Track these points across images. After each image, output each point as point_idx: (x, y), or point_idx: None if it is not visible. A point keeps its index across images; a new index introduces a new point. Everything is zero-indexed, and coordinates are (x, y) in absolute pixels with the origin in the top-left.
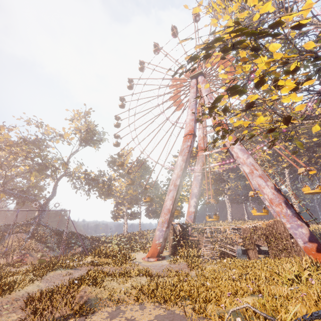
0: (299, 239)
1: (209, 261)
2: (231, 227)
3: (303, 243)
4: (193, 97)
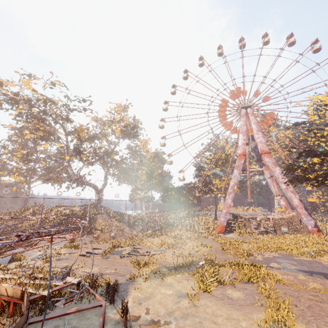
0: (309, 226)
1: (261, 235)
2: (267, 217)
3: (311, 228)
4: (244, 125)
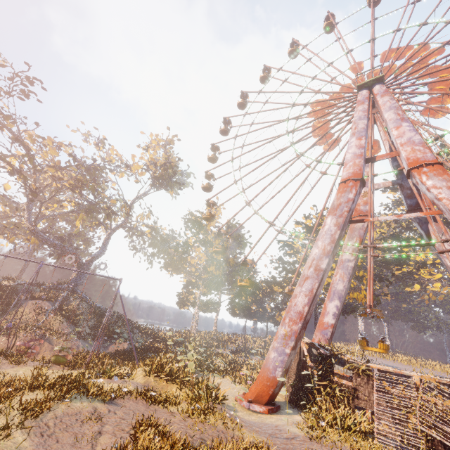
0: None
1: None
2: (444, 382)
3: None
4: (362, 117)
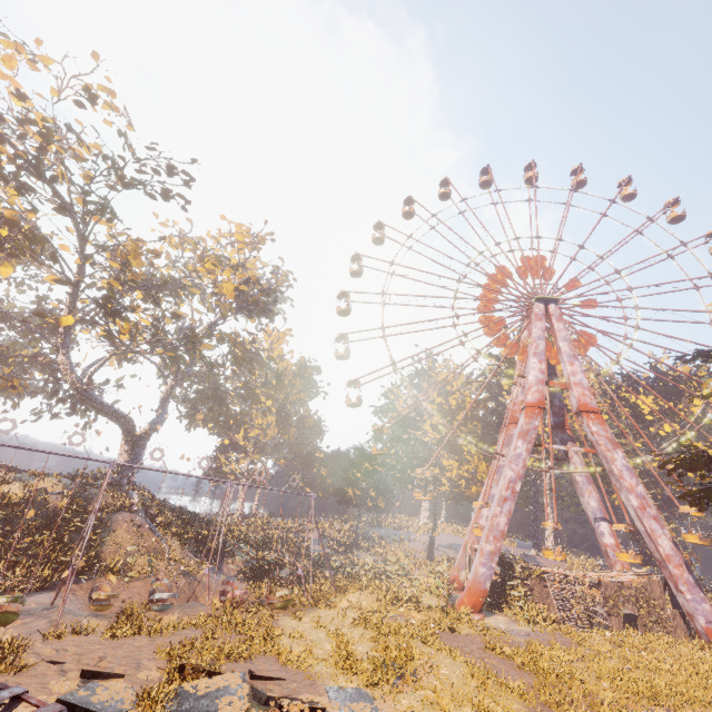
0: (700, 617)
1: (585, 632)
2: (587, 577)
3: (706, 623)
4: (542, 337)
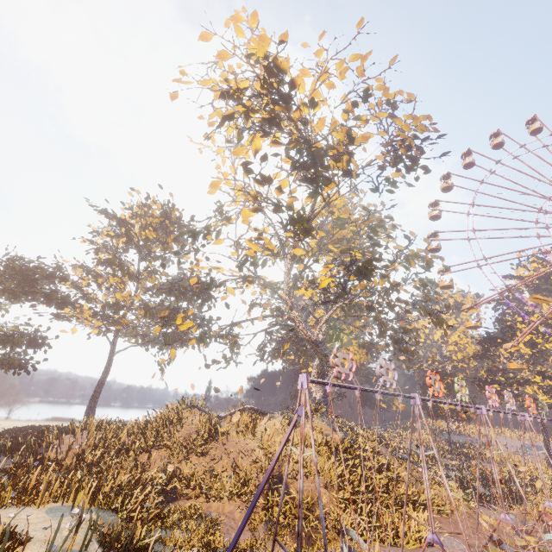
0: None
1: None
2: None
3: None
4: None
